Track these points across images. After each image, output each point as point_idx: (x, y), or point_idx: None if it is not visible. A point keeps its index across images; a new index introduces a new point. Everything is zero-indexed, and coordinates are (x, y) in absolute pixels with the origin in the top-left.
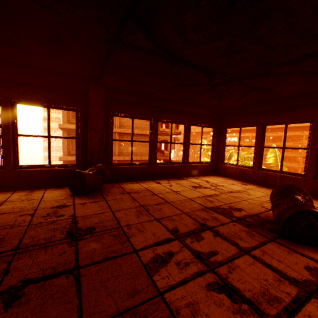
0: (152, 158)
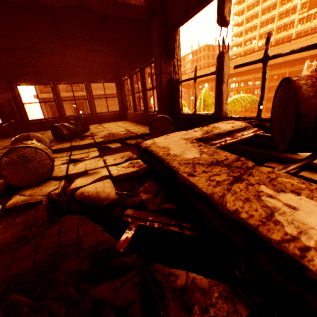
0: (60, 113)
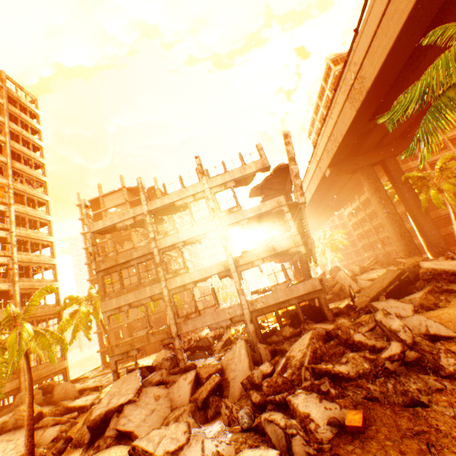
0: None
